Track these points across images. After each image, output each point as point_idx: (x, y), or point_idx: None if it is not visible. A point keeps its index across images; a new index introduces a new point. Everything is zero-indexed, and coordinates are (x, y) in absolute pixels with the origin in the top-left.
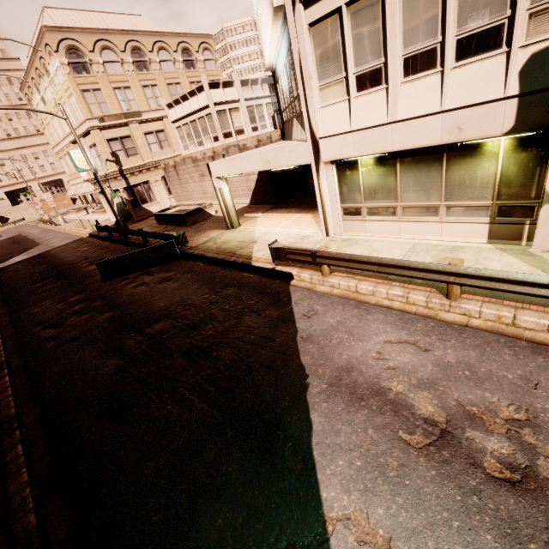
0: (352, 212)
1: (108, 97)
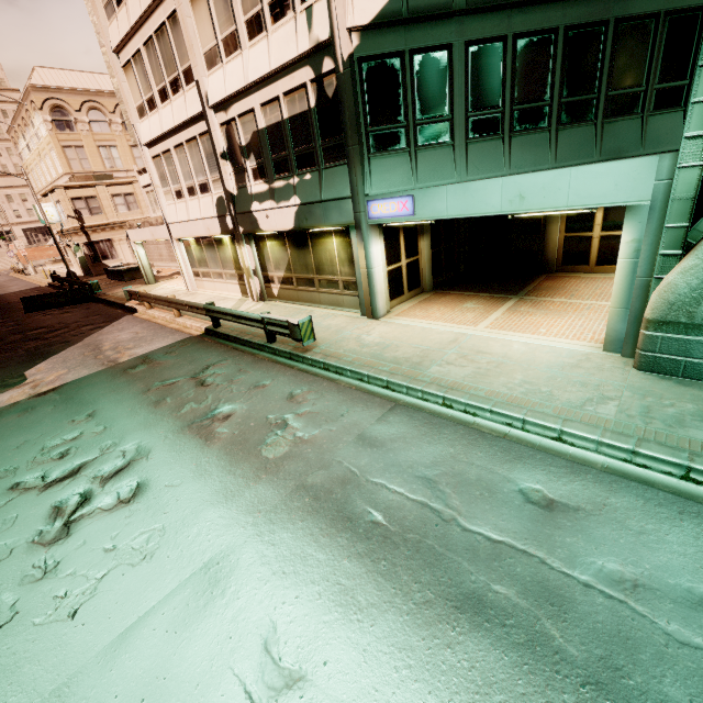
0: (197, 274)
1: (91, 154)
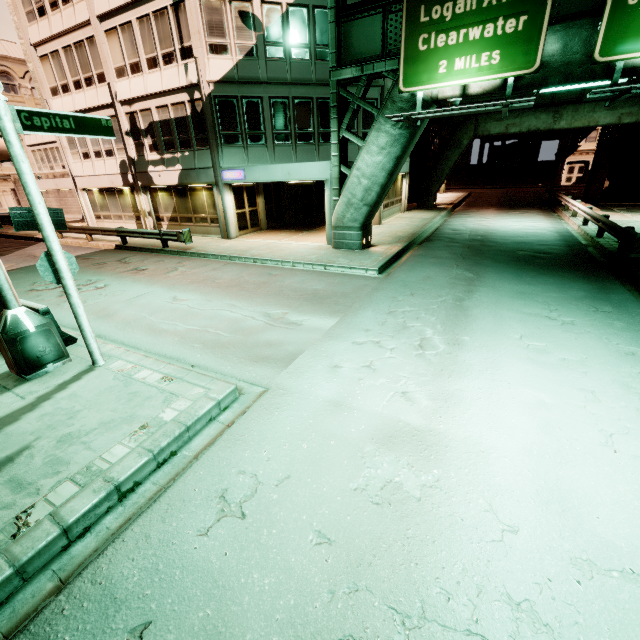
0: (99, 217)
1: None
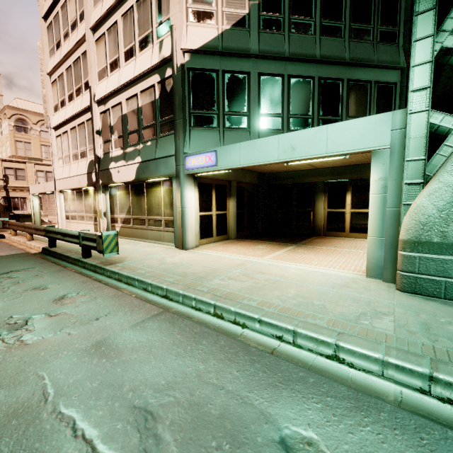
0: (68, 217)
1: (35, 148)
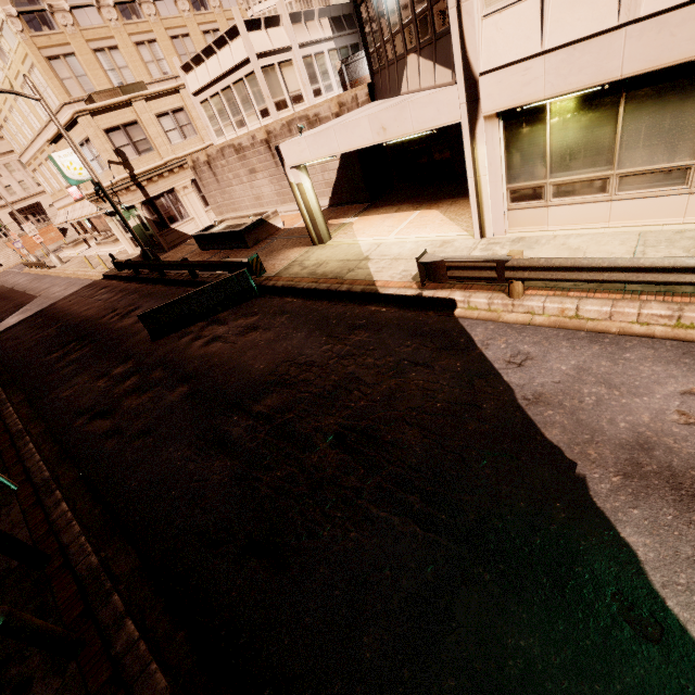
0: (527, 195)
1: (88, 66)
